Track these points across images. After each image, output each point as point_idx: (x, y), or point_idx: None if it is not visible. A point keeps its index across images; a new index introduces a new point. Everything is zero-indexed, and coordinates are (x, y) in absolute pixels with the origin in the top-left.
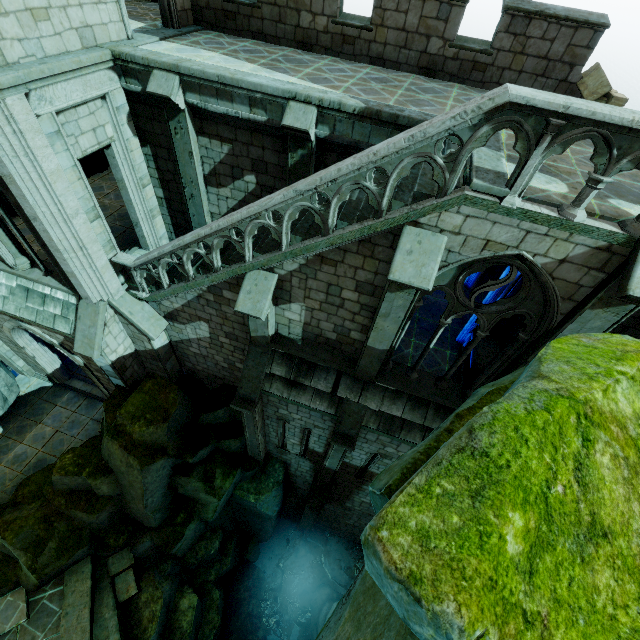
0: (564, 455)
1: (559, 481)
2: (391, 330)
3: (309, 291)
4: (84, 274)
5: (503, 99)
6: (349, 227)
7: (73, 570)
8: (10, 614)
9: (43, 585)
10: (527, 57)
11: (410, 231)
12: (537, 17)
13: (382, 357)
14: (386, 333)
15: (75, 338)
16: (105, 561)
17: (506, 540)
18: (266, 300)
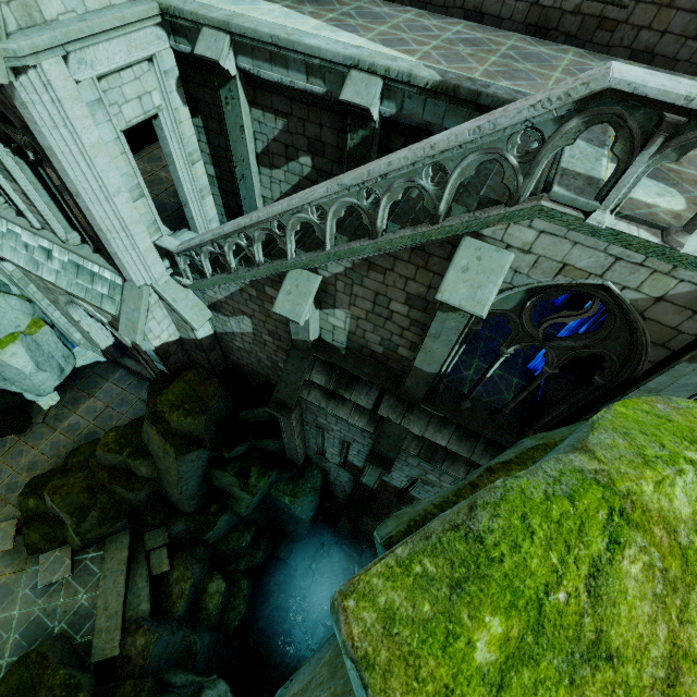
0: (578, 557)
1: (563, 587)
2: (441, 353)
3: (355, 298)
4: (127, 256)
5: (601, 84)
6: (400, 231)
7: (113, 539)
8: (57, 567)
9: (87, 547)
10: (677, 11)
11: (469, 244)
12: None
13: (430, 380)
14: (435, 355)
15: (120, 320)
16: (142, 536)
17: (475, 647)
18: (306, 304)
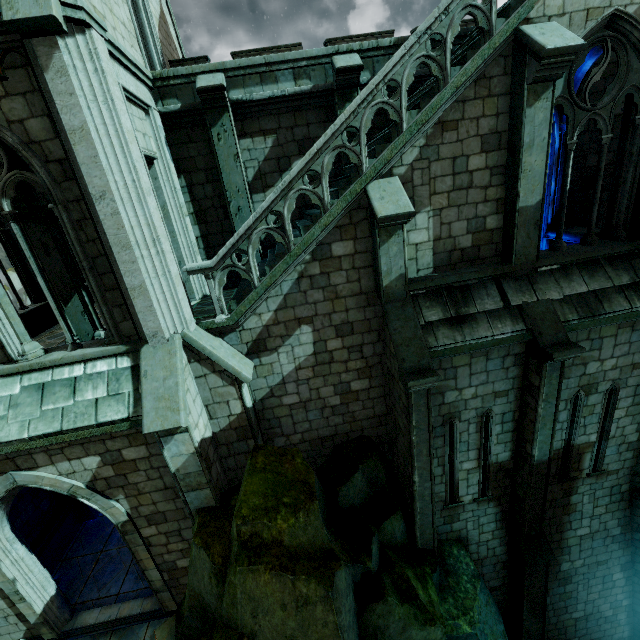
0: None
1: None
2: (539, 165)
3: (434, 183)
4: (155, 287)
5: None
6: (464, 66)
7: None
8: None
9: None
10: None
11: (527, 27)
12: None
13: (537, 217)
14: (535, 173)
15: (142, 410)
16: None
17: None
18: (404, 196)
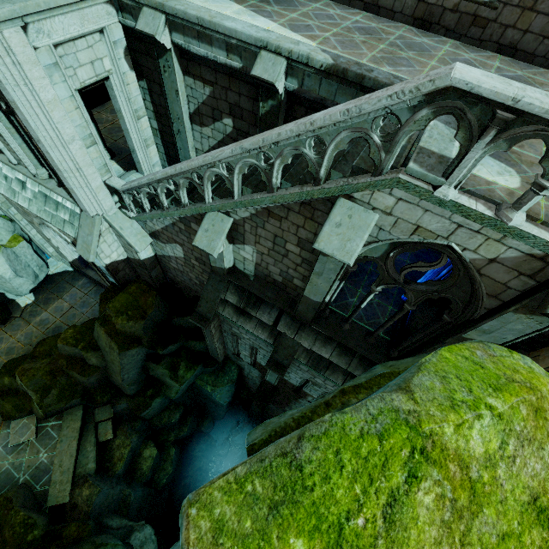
0: (379, 488)
1: (363, 514)
2: (324, 287)
3: (259, 238)
4: (82, 192)
5: (444, 82)
6: (291, 189)
7: (70, 412)
8: (25, 431)
9: (48, 417)
10: (537, 14)
11: (343, 204)
12: None
13: (316, 307)
14: (319, 289)
15: (77, 242)
16: (93, 410)
17: None
18: (219, 240)
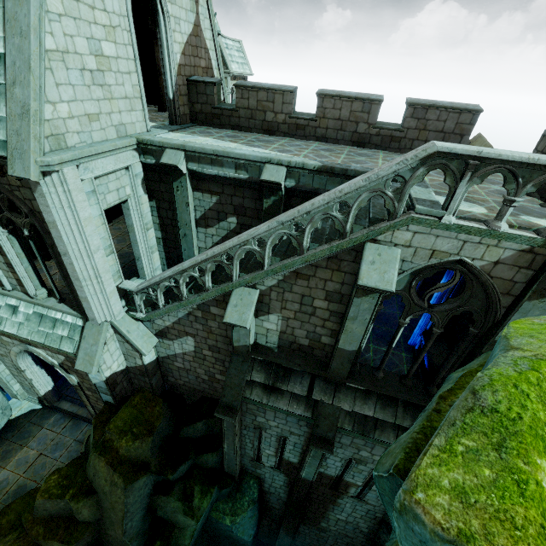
0: None
1: None
2: (359, 331)
3: (285, 302)
4: (95, 298)
5: (433, 150)
6: (320, 247)
7: None
8: None
9: None
10: (429, 132)
11: (370, 246)
12: (431, 108)
13: (352, 358)
14: (355, 334)
15: (77, 356)
16: None
17: (543, 486)
18: (250, 311)
